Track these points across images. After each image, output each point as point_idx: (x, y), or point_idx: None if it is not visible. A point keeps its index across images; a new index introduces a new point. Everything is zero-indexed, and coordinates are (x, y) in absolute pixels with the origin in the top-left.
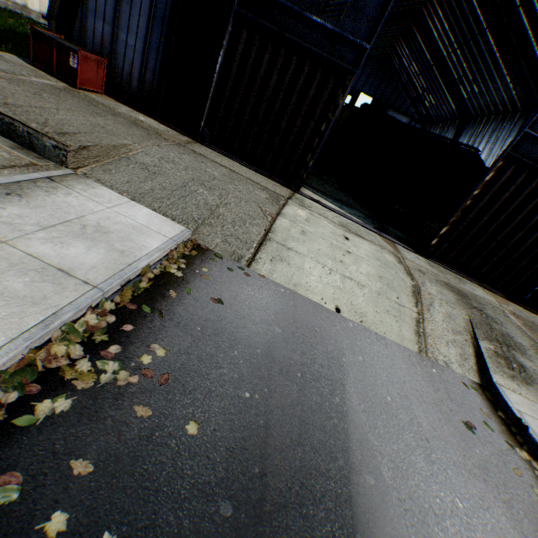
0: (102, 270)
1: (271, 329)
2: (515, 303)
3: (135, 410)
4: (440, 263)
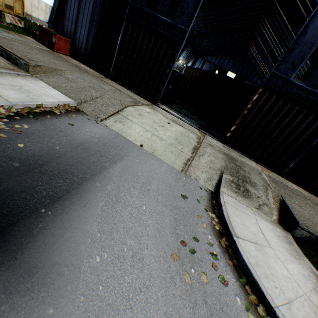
0: (17, 99)
1: (92, 139)
2: (278, 174)
3: (1, 134)
4: (232, 147)
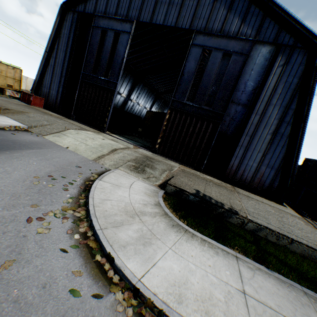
0: None
1: (25, 140)
2: (199, 171)
3: None
4: (162, 155)
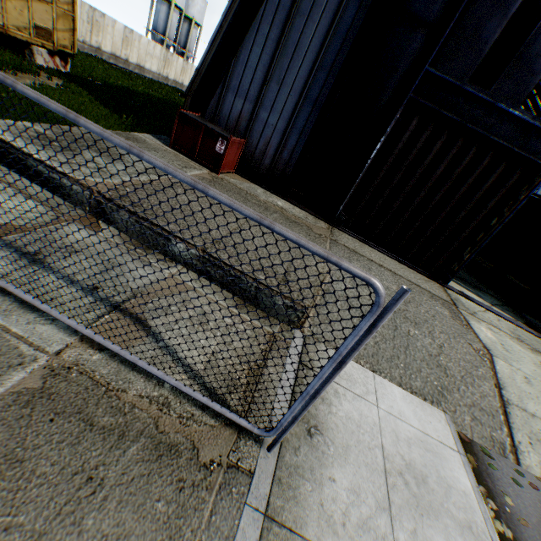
0: None
1: None
2: None
3: None
4: None
